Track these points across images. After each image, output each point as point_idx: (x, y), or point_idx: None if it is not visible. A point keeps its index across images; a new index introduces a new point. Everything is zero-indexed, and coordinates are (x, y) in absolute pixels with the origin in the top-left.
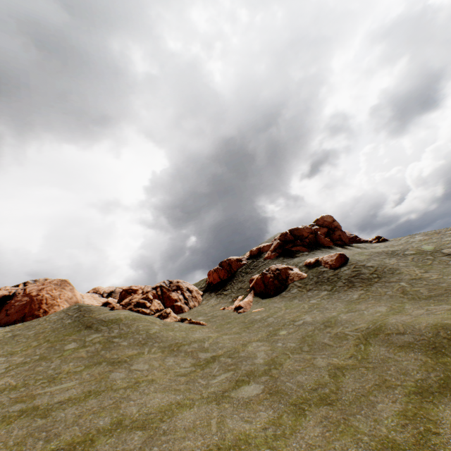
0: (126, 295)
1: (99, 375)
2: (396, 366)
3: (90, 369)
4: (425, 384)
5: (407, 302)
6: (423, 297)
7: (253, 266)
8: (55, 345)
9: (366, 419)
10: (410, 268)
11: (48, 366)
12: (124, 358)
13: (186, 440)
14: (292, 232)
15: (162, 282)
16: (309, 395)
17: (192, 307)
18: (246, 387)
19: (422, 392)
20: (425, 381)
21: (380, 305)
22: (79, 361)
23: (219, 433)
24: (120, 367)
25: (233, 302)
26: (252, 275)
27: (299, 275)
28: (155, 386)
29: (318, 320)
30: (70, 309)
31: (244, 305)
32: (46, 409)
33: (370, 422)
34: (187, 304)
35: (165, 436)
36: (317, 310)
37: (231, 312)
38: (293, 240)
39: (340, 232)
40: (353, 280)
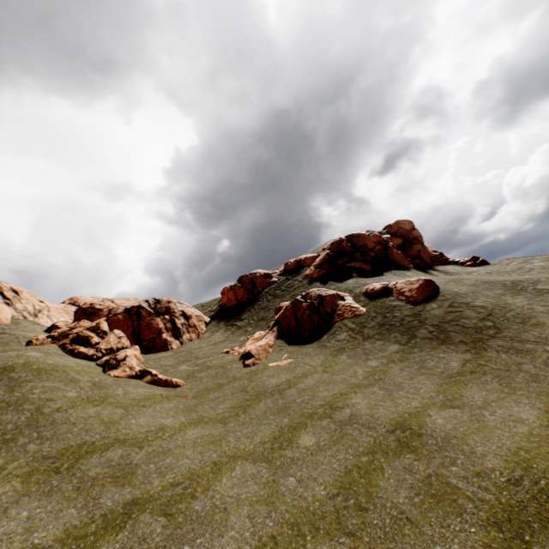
0: (83, 317)
1: None
2: None
3: None
4: None
5: None
6: None
7: (286, 286)
8: None
9: None
10: None
11: None
12: None
13: None
14: (351, 240)
15: (144, 300)
16: None
17: (186, 342)
18: None
19: None
20: None
21: (516, 398)
22: None
23: None
24: None
25: (245, 342)
26: (282, 301)
27: (354, 310)
28: None
29: (383, 420)
30: None
31: (257, 352)
32: None
33: None
34: (177, 337)
35: None
36: (380, 386)
37: (235, 361)
38: (350, 252)
39: (421, 247)
40: (448, 329)
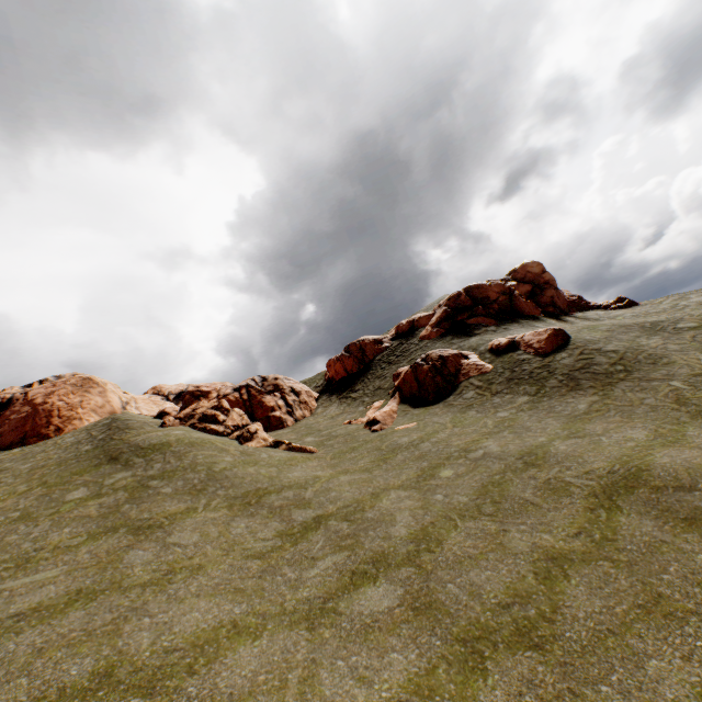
0: (192, 401)
1: (107, 554)
2: (681, 565)
3: (95, 542)
4: None
5: (689, 421)
6: None
7: (400, 351)
8: (52, 492)
9: (624, 700)
10: (690, 354)
11: (27, 533)
12: (160, 519)
13: None
14: (470, 292)
15: (250, 379)
16: (493, 620)
17: (300, 419)
18: (369, 589)
19: None
20: None
21: (632, 425)
22: (82, 525)
23: None
24: (149, 538)
25: (365, 412)
26: (399, 367)
27: (480, 368)
28: (200, 582)
29: (513, 452)
30: (97, 424)
31: (383, 418)
32: None
33: None
34: (291, 415)
35: None
36: (510, 431)
37: (360, 429)
38: (471, 307)
39: (554, 292)
40: (578, 376)
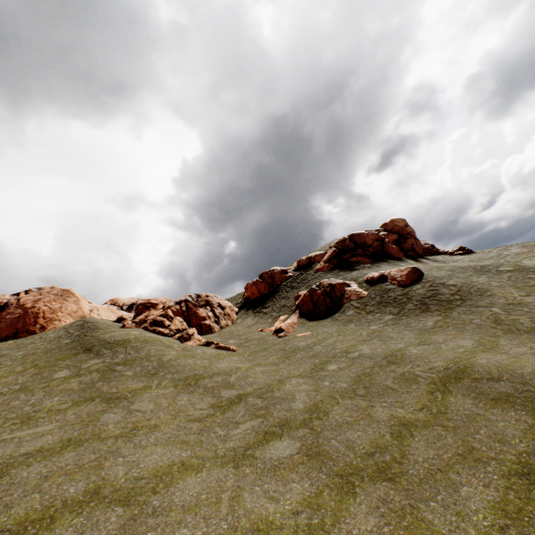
0: (144, 310)
1: (88, 416)
2: (488, 429)
3: (78, 407)
4: (533, 460)
5: (502, 335)
6: (525, 329)
7: (301, 279)
8: (42, 372)
9: (445, 510)
10: (506, 289)
11: (27, 400)
12: (125, 393)
13: (182, 526)
14: (353, 238)
15: (188, 295)
16: (361, 463)
17: (224, 327)
18: (277, 443)
19: (529, 474)
20: (533, 456)
21: (463, 337)
22: (67, 396)
23: (230, 518)
24: (117, 406)
25: (273, 323)
26: (299, 291)
27: (358, 293)
28: (157, 435)
29: (380, 354)
30: (72, 325)
31: (286, 328)
32: (5, 465)
33: (450, 516)
34: (217, 323)
35: (154, 518)
36: (378, 339)
37: (270, 335)
38: (353, 249)
39: (414, 241)
40: (428, 302)
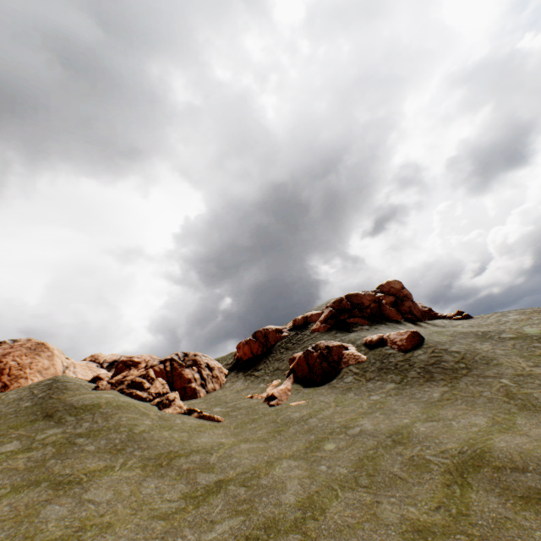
0: (124, 369)
1: (26, 508)
2: (523, 540)
3: (17, 495)
4: None
5: (517, 412)
6: (540, 405)
7: (296, 339)
8: None
9: None
10: (512, 358)
11: None
12: (80, 475)
13: None
14: (350, 298)
15: (174, 353)
16: None
17: (211, 391)
18: None
19: None
20: None
21: (475, 413)
22: (8, 477)
23: None
24: (67, 494)
25: (265, 388)
26: (294, 353)
27: (357, 358)
28: (107, 540)
29: (383, 431)
30: (40, 384)
31: (279, 395)
32: None
33: None
34: (204, 387)
35: None
36: (381, 412)
37: (260, 403)
38: (350, 309)
39: (411, 303)
40: (431, 369)
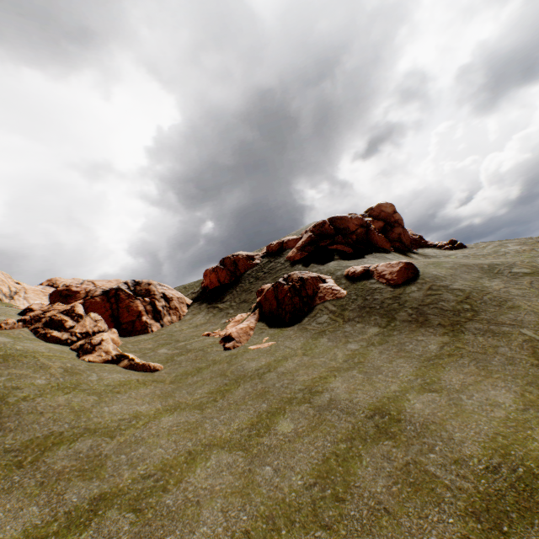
0: (58, 300)
1: None
2: None
3: None
4: None
5: None
6: None
7: (268, 268)
8: None
9: None
10: (532, 300)
11: None
12: None
13: None
14: (333, 222)
15: (123, 282)
16: None
17: (167, 324)
18: None
19: None
20: None
21: (493, 382)
22: None
23: None
24: None
25: (226, 324)
26: (264, 283)
27: (335, 293)
28: None
29: (362, 405)
30: None
31: (238, 335)
32: None
33: None
34: (158, 320)
35: None
36: (360, 369)
37: (215, 344)
38: (333, 235)
39: (401, 230)
40: (427, 312)
